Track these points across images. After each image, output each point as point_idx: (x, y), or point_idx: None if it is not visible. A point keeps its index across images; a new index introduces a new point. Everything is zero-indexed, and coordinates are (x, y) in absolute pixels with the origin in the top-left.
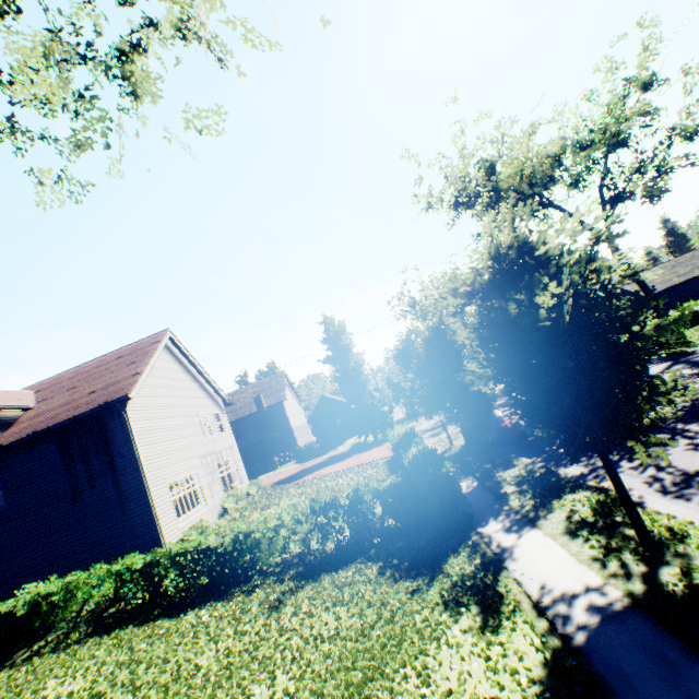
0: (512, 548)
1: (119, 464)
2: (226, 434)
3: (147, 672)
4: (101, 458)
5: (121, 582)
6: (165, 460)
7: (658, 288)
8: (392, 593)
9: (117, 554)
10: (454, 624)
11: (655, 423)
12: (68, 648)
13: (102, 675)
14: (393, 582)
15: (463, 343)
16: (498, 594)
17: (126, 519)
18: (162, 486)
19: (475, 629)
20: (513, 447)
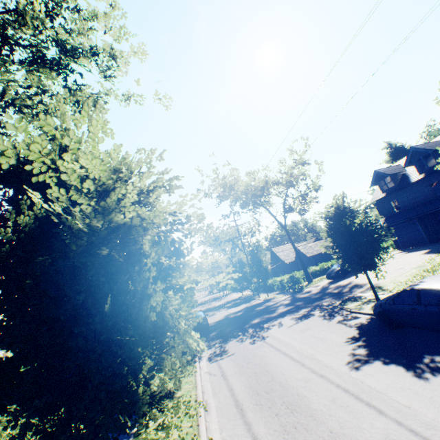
0: None
1: None
2: None
3: None
4: None
5: None
6: None
7: (314, 253)
8: None
9: None
10: None
11: None
12: None
13: None
14: None
15: None
16: None
17: None
18: None
19: None
20: (201, 332)
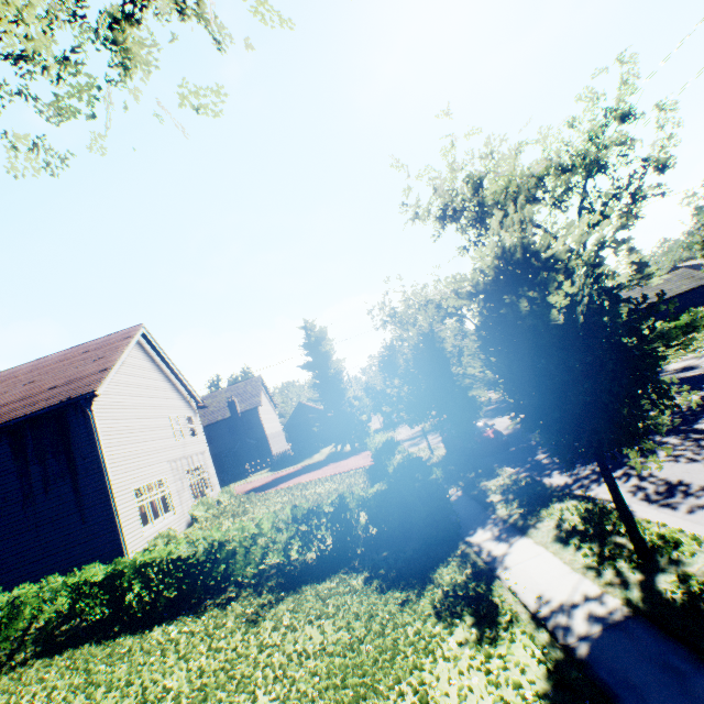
0: (504, 557)
1: (80, 467)
2: (198, 438)
3: (107, 696)
4: (59, 459)
5: (77, 596)
6: (132, 463)
7: None
8: (381, 605)
9: (72, 565)
10: (449, 636)
11: (658, 428)
12: (11, 671)
13: (52, 701)
14: (381, 593)
15: (451, 351)
16: (493, 604)
17: (84, 527)
18: (127, 491)
19: (472, 641)
20: (495, 457)
